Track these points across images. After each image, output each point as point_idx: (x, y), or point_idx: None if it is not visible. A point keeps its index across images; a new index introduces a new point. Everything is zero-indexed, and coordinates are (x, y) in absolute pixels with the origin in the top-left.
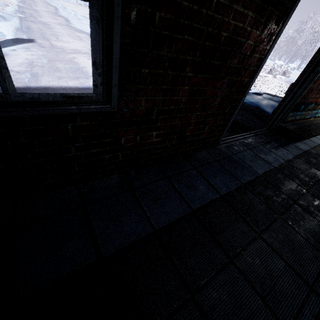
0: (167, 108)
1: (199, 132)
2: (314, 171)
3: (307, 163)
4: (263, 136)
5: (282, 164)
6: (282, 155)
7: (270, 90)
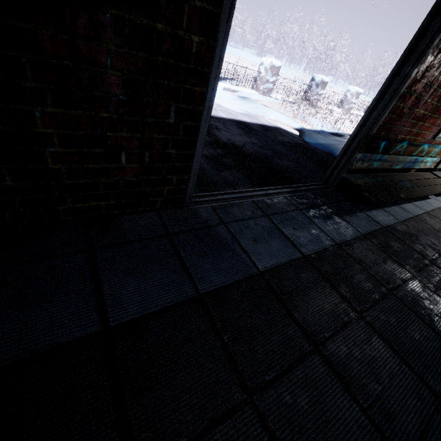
0: None
1: (102, 165)
2: (392, 267)
3: (381, 251)
4: (310, 194)
5: (325, 250)
6: (334, 231)
7: None
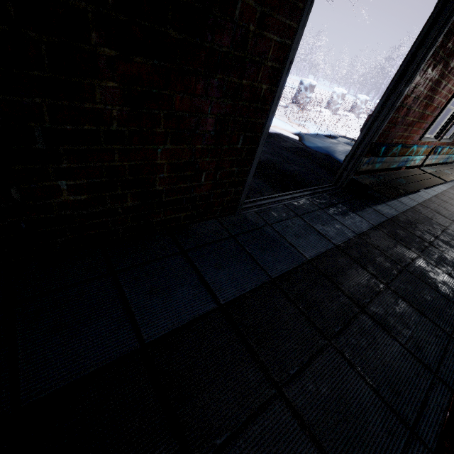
0: (73, 128)
1: (188, 184)
2: (401, 250)
3: (391, 238)
4: (326, 195)
5: (350, 240)
6: (352, 225)
7: (350, 133)
